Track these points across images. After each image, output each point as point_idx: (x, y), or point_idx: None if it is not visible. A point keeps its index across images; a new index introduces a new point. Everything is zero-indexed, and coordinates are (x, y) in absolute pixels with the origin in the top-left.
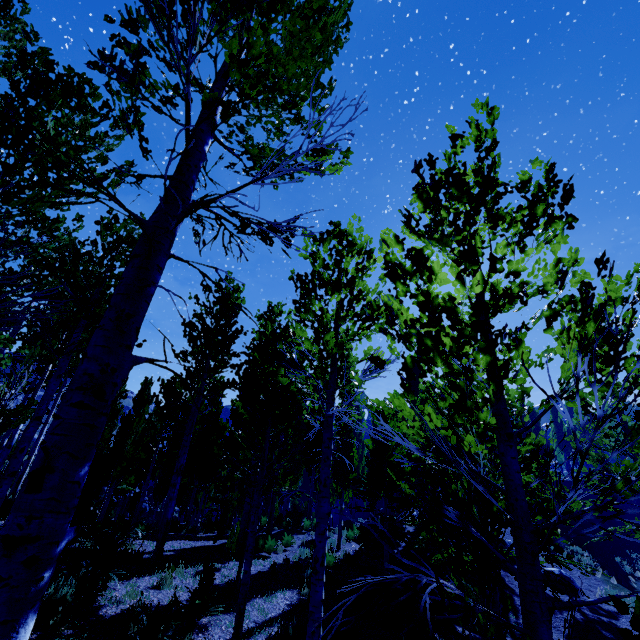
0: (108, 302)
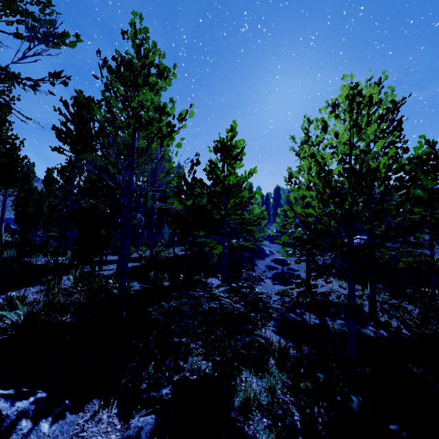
0: None
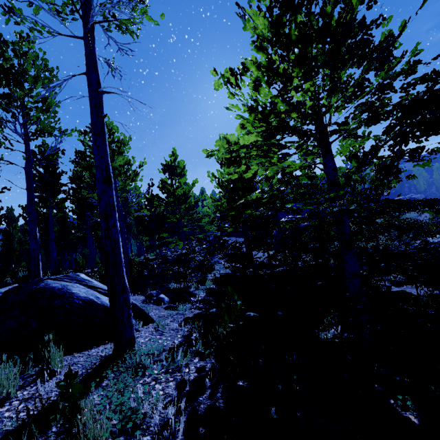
0: None
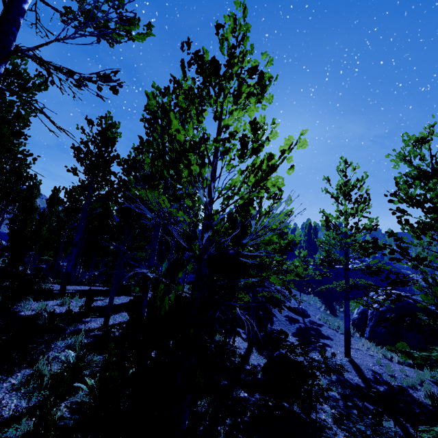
0: (2, 123)
